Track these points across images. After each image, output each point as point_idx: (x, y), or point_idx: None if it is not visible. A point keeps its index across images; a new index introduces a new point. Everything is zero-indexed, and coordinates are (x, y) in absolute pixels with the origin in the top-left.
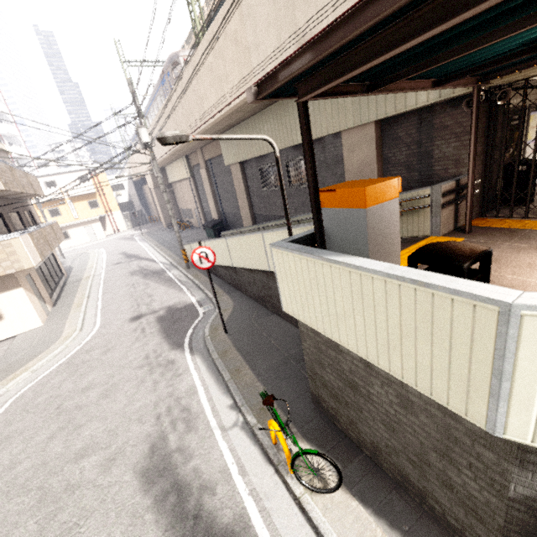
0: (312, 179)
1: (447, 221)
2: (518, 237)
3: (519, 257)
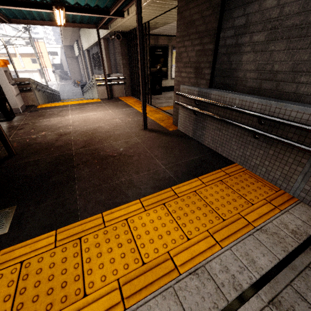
0: None
1: (104, 93)
2: (112, 103)
3: (91, 107)
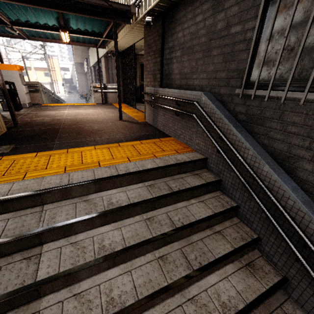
0: (2, 61)
1: (99, 99)
2: (104, 106)
3: (85, 107)
